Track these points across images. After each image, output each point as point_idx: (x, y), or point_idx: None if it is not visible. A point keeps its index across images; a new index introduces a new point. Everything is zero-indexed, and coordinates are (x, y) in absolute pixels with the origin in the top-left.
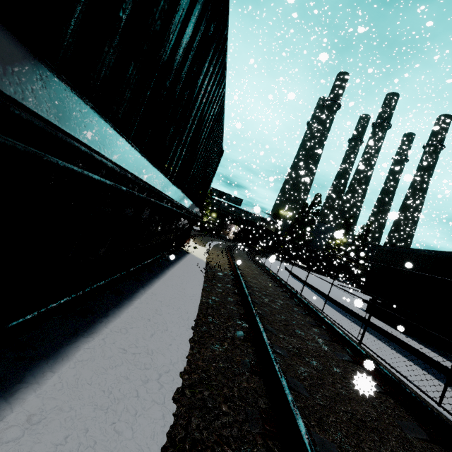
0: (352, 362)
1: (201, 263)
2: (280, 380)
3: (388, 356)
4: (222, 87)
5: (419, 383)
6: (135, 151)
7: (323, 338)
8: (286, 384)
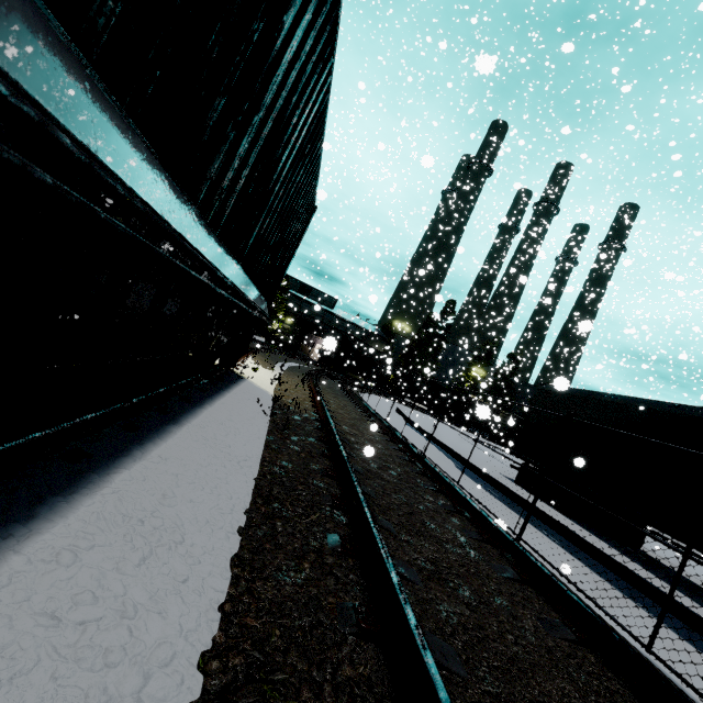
0: (519, 582)
1: (265, 398)
2: (423, 662)
3: (558, 559)
4: (327, 73)
5: (609, 608)
6: (108, 102)
7: (469, 536)
8: (437, 673)
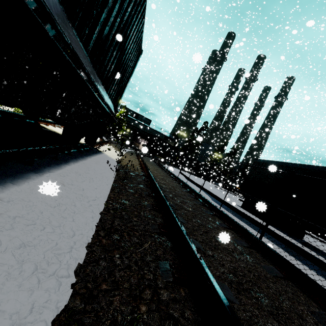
0: (282, 278)
1: (113, 163)
2: None
3: (279, 251)
4: None
5: (317, 282)
6: None
7: (241, 245)
8: None
